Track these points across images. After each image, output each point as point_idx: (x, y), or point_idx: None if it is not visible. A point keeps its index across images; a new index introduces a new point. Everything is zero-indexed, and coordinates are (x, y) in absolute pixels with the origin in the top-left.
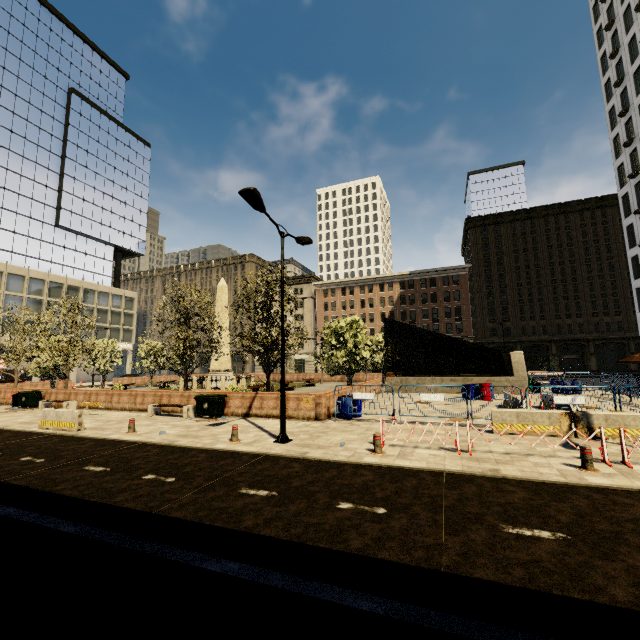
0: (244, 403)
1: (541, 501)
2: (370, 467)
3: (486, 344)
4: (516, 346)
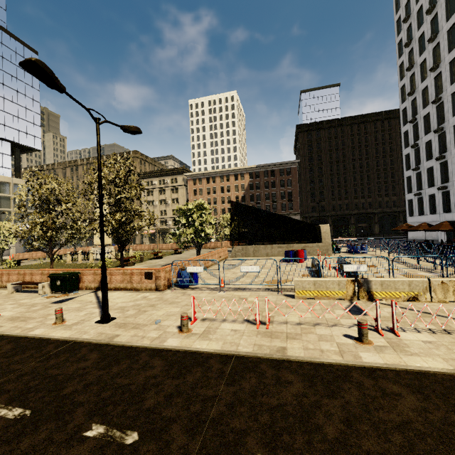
0: (96, 278)
1: (314, 398)
2: (166, 353)
3: (308, 218)
4: (328, 219)
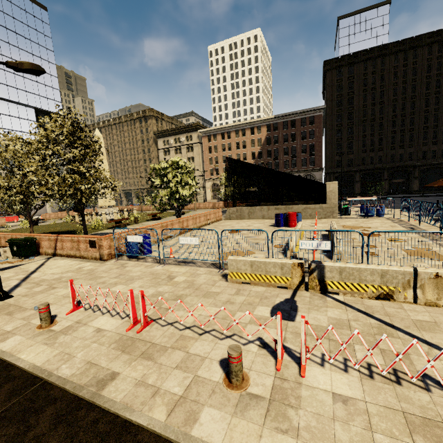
0: (51, 244)
1: None
2: None
3: (332, 174)
4: (356, 174)
